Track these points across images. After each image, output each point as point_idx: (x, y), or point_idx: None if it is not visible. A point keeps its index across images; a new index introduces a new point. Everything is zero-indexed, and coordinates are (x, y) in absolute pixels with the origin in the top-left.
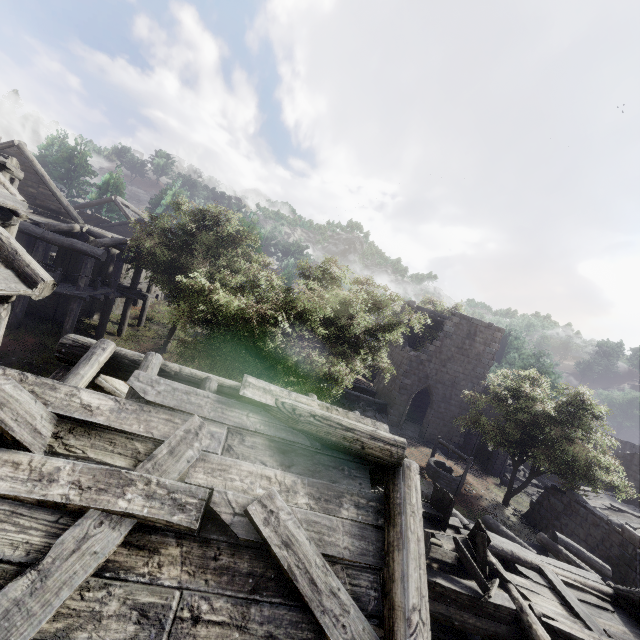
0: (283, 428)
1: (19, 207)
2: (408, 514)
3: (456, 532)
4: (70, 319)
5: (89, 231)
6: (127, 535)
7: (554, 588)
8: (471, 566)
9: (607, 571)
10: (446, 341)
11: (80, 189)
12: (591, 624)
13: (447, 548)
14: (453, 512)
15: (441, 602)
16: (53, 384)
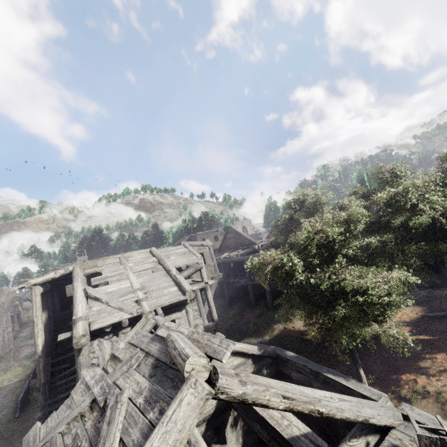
0: (164, 351)
1: (198, 261)
2: (159, 423)
3: None
4: (267, 295)
5: (261, 245)
6: (92, 403)
7: None
8: None
9: None
10: None
11: None
12: None
13: None
14: None
15: None
16: (119, 340)
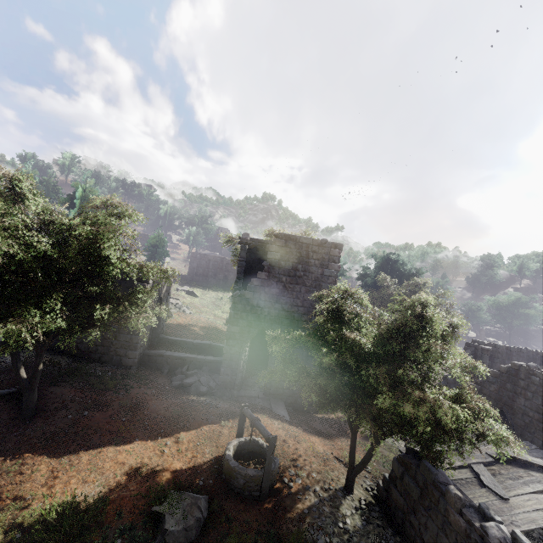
0: None
1: None
2: None
3: None
4: None
5: None
6: None
7: None
8: None
9: None
10: (274, 270)
11: None
12: None
13: None
14: None
15: None
16: None
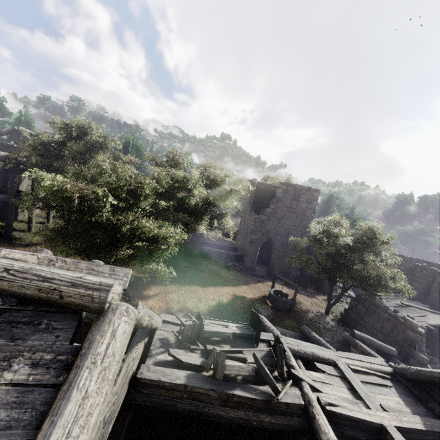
0: None
1: None
2: (84, 366)
3: (268, 345)
4: None
5: None
6: None
7: (344, 377)
8: (266, 374)
9: (393, 352)
10: (279, 204)
11: (2, 127)
12: (370, 402)
13: (251, 361)
14: (271, 328)
15: (240, 409)
16: None
